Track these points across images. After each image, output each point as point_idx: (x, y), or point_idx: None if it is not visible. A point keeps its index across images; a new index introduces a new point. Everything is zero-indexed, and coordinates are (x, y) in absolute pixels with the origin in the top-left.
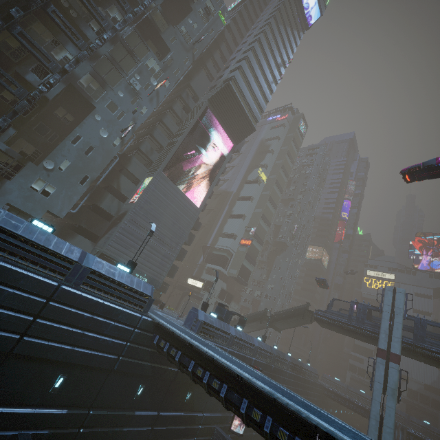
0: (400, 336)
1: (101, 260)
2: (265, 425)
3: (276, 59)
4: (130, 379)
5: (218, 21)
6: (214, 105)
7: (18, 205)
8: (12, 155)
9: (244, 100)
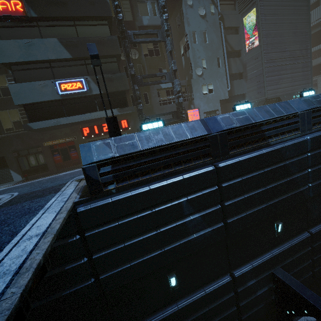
0: None
1: None
2: None
3: None
4: None
5: None
6: None
7: (207, 110)
8: (182, 84)
9: None
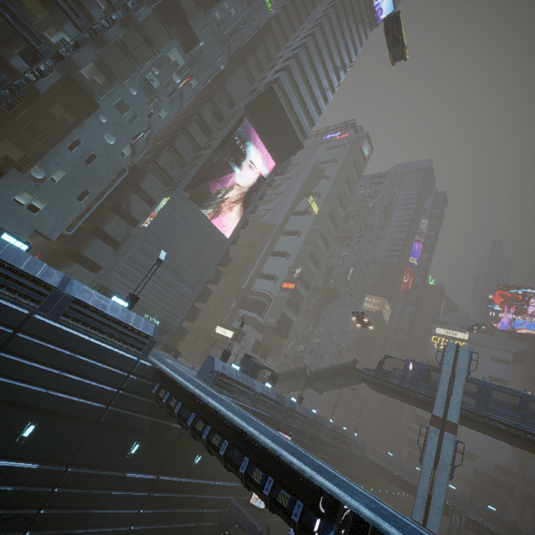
0: (459, 402)
1: (89, 288)
2: (264, 487)
3: (334, 60)
4: (121, 434)
5: (263, 8)
6: (252, 113)
7: None
8: None
9: (290, 109)
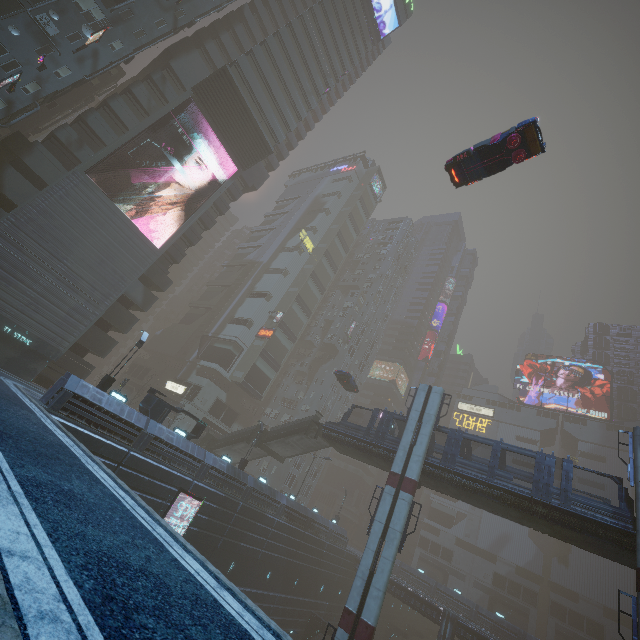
0: (422, 453)
1: None
2: None
3: (321, 63)
4: None
5: None
6: (203, 99)
7: None
8: None
9: (254, 103)
